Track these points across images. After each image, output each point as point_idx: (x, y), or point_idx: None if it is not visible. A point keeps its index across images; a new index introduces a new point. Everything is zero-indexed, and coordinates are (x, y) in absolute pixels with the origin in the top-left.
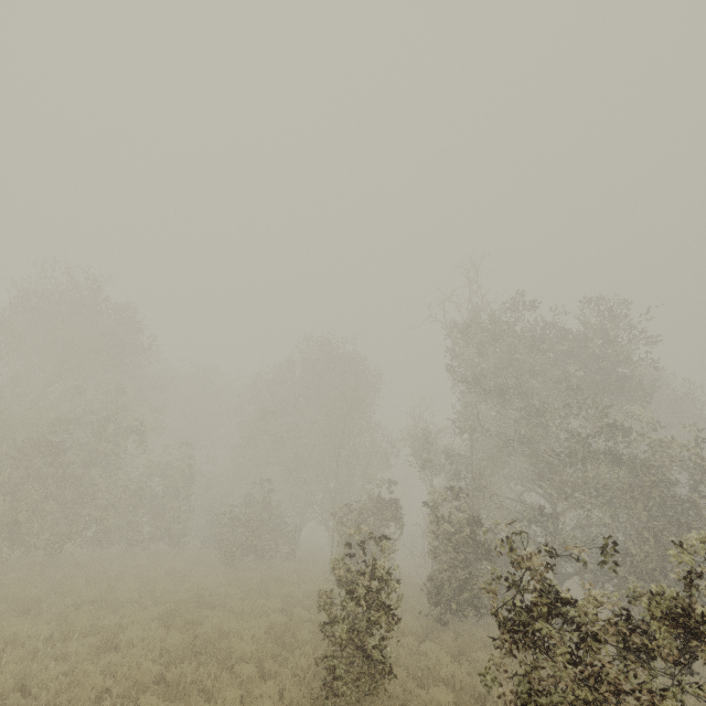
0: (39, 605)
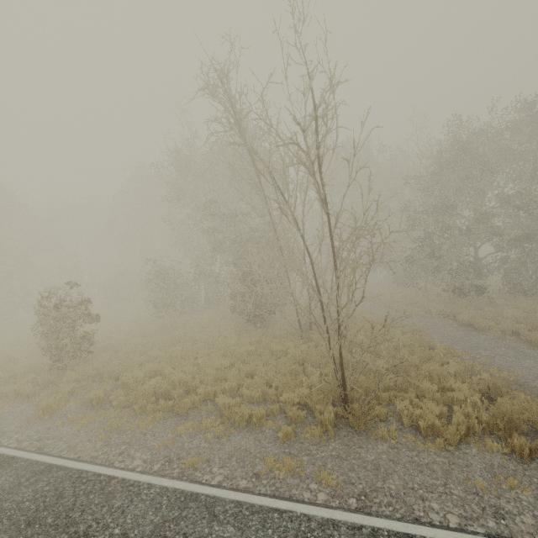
0: None
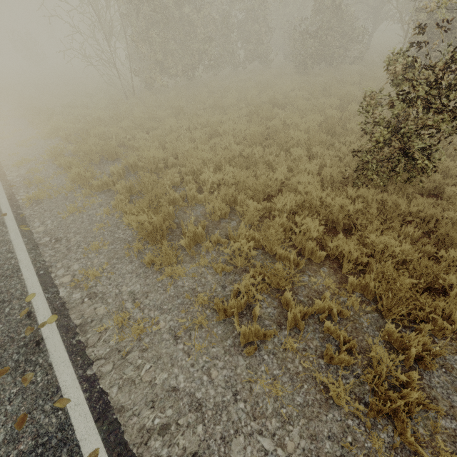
0: (183, 110)
